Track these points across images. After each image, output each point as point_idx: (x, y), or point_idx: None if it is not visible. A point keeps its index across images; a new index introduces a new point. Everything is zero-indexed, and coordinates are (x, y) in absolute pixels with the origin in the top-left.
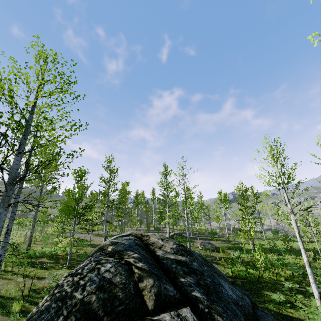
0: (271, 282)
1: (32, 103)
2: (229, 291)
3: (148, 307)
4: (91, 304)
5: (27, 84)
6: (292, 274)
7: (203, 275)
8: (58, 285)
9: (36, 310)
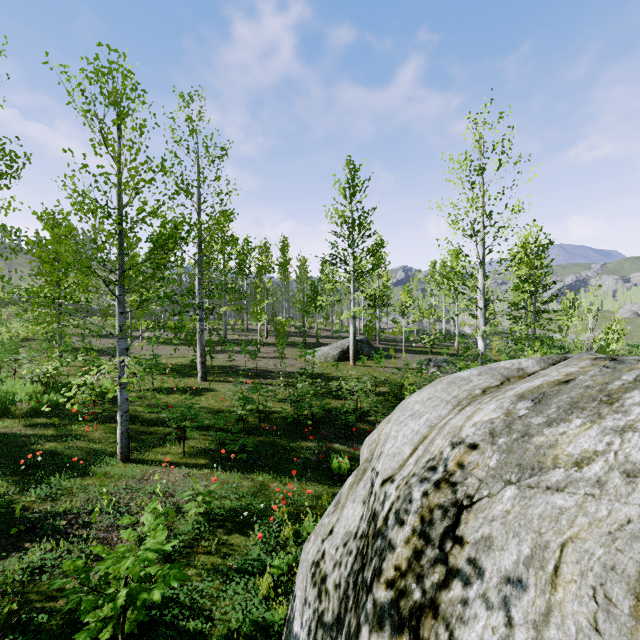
0: None
1: None
2: None
3: None
4: None
5: None
6: None
7: None
8: None
9: None
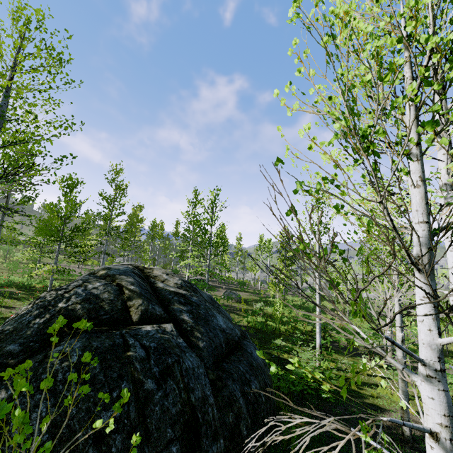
0: (286, 334)
1: (9, 83)
2: (221, 322)
3: (133, 320)
4: (76, 311)
5: (0, 52)
6: (312, 329)
7: (199, 307)
8: (40, 297)
9: (15, 316)
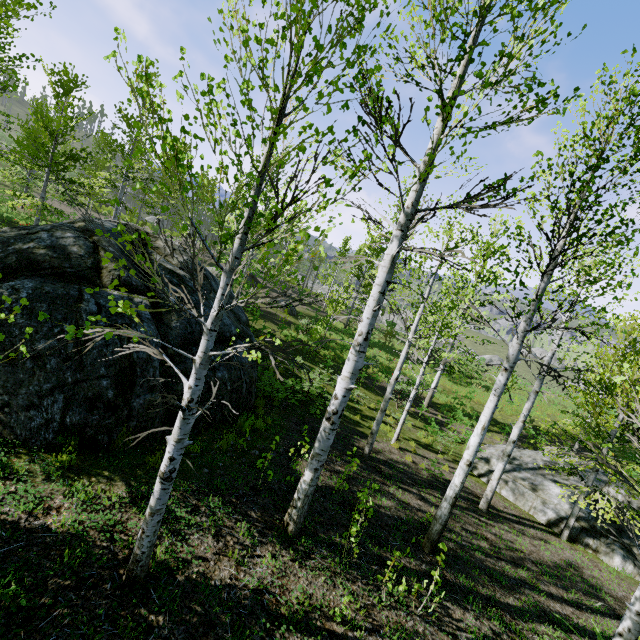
0: (323, 359)
1: None
2: None
3: (103, 282)
4: (36, 256)
5: None
6: None
7: (194, 293)
8: None
9: None
